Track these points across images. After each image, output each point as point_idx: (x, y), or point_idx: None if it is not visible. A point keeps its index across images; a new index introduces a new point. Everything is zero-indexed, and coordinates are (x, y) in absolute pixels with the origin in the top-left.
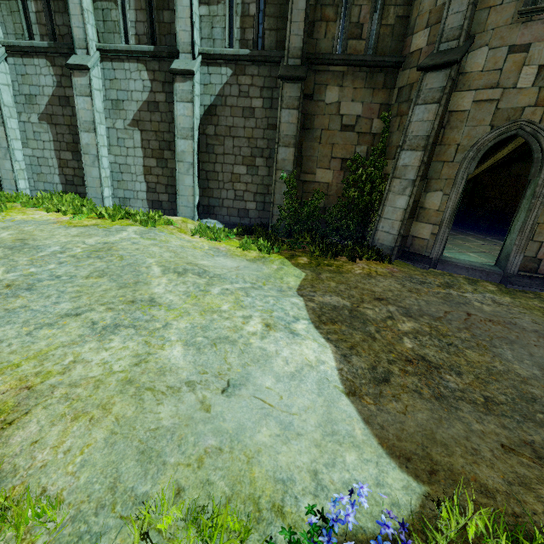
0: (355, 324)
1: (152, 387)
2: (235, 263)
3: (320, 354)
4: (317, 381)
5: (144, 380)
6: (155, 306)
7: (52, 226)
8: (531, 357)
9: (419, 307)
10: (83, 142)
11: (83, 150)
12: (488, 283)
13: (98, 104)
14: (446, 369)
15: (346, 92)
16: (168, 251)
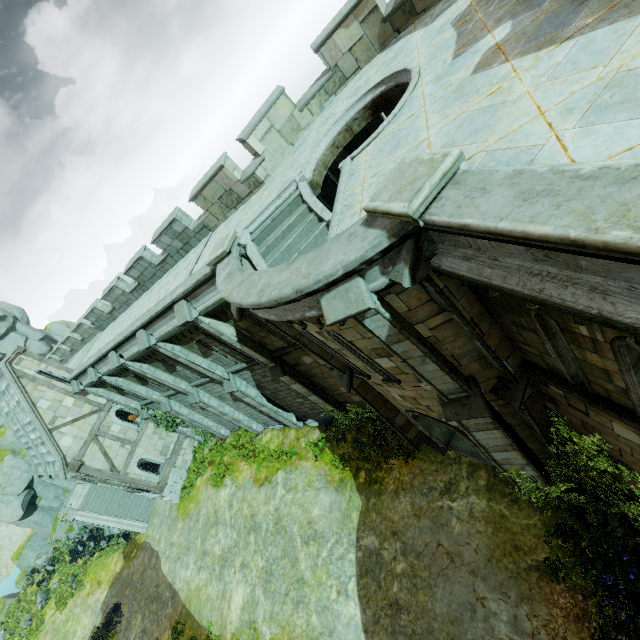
0: (376, 572)
1: (312, 637)
2: (329, 497)
3: (355, 610)
4: (354, 626)
5: (310, 634)
6: (305, 583)
7: (254, 490)
8: (450, 595)
9: (413, 540)
10: (226, 418)
11: (230, 420)
12: (483, 470)
13: (215, 404)
14: (404, 610)
15: (313, 356)
16: (299, 506)
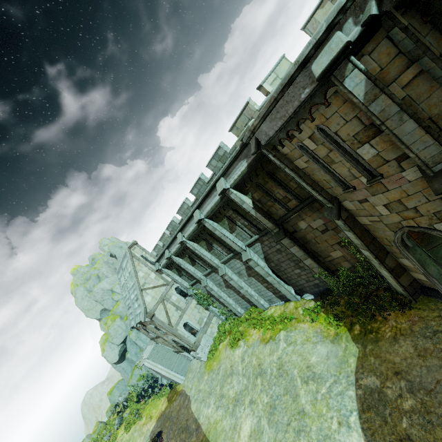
0: (379, 408)
1: None
2: (325, 348)
3: (359, 441)
4: None
5: None
6: (305, 415)
7: (261, 346)
8: None
9: (420, 378)
10: (242, 292)
11: (244, 295)
12: None
13: (235, 278)
14: None
15: (307, 220)
16: (298, 355)
